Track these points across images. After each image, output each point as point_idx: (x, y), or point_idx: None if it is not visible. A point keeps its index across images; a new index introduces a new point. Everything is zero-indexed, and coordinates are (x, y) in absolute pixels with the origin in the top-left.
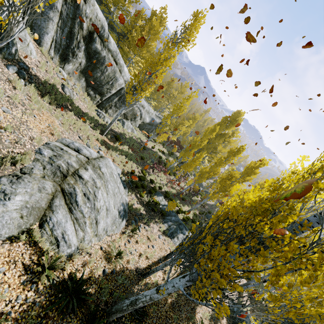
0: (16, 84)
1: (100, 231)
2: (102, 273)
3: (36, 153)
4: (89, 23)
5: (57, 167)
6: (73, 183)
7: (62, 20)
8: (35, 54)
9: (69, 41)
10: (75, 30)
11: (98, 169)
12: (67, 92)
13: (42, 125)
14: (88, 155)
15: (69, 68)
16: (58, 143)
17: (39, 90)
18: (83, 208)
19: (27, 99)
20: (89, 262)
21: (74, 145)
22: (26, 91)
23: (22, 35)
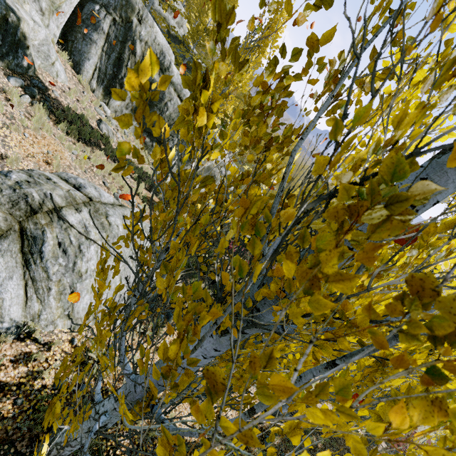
0: (11, 95)
1: (80, 311)
2: (53, 384)
3: (0, 174)
4: (145, 48)
5: (23, 196)
6: (45, 223)
7: (108, 44)
8: (64, 78)
9: (116, 69)
10: (125, 56)
11: (103, 217)
12: (103, 129)
13: (35, 149)
14: (94, 196)
15: (116, 104)
16: (53, 174)
17: (56, 116)
18: (50, 265)
19: (24, 116)
20: (32, 357)
21: (76, 180)
22: (28, 110)
23: (44, 49)
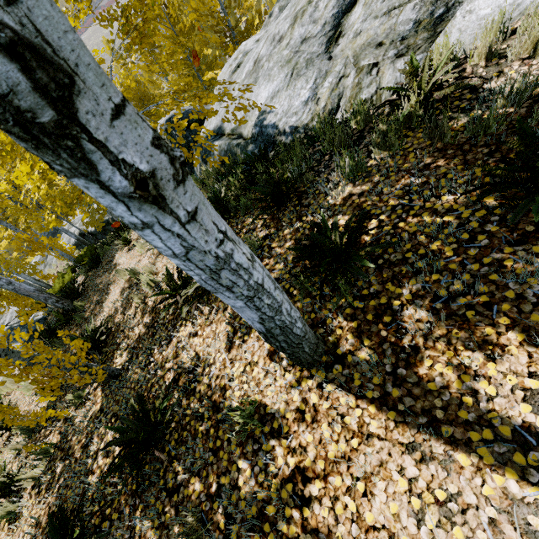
0: None
1: None
2: None
3: None
4: None
5: None
6: None
7: None
8: None
9: None
10: None
11: None
12: None
13: None
14: None
15: None
16: None
17: None
18: None
19: None
20: None
21: None
22: None
23: None
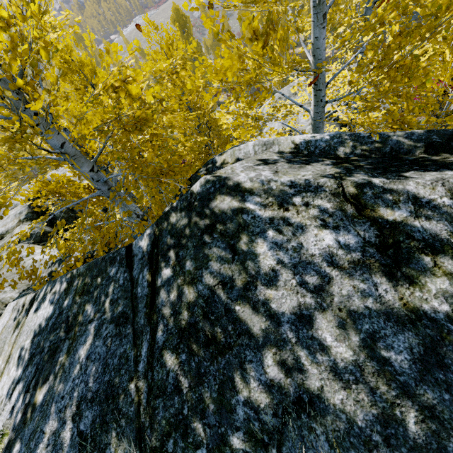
0: None
1: None
2: None
3: None
4: None
5: None
6: None
7: None
8: None
9: None
10: None
11: None
12: None
13: None
14: None
15: None
16: None
17: None
18: None
19: None
20: None
21: None
22: None
23: None
